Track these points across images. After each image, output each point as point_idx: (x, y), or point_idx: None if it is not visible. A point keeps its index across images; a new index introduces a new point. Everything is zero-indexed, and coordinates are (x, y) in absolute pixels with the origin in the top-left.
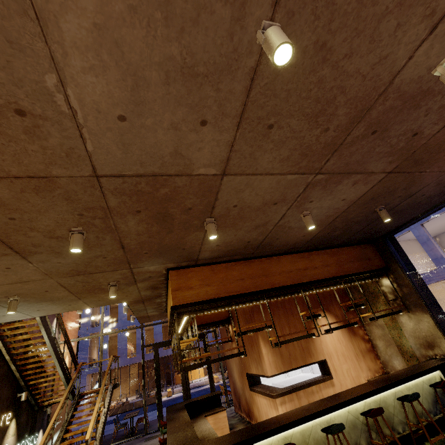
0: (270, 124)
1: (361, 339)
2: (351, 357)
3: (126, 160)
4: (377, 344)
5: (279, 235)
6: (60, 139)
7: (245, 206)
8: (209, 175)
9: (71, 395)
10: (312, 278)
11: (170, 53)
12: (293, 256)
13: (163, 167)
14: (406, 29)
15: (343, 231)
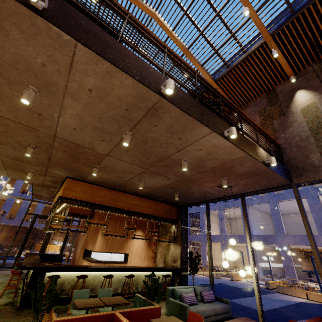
0: (127, 150)
1: (152, 251)
2: (142, 257)
3: (70, 137)
4: (157, 255)
5: (129, 184)
6: (49, 124)
7: (115, 168)
8: (101, 153)
9: None
10: (139, 211)
11: (97, 125)
12: (135, 197)
13: (83, 144)
14: (170, 148)
15: (161, 195)
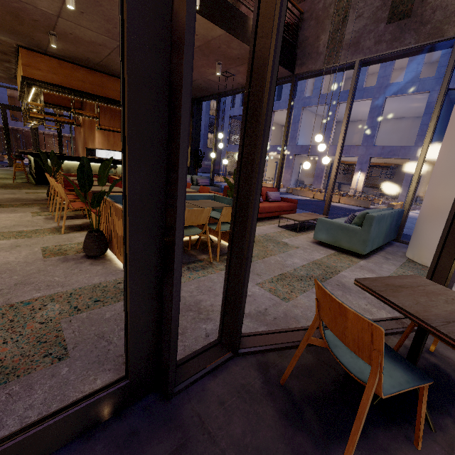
0: (82, 11)
1: None
2: None
3: None
4: None
5: (112, 64)
6: None
7: (79, 37)
8: (49, 13)
9: None
10: None
11: None
12: None
13: None
14: None
15: None
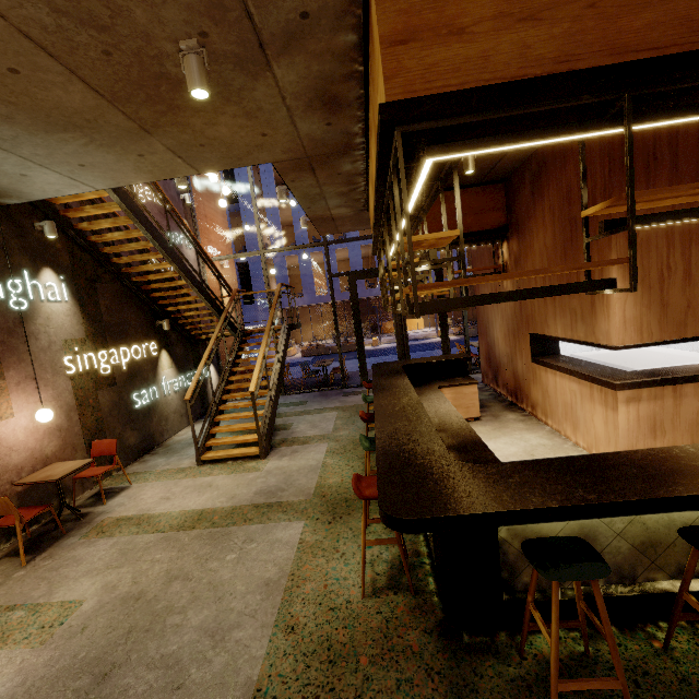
0: None
1: None
2: None
3: None
4: None
5: None
6: None
7: None
8: None
9: (233, 332)
10: None
11: None
12: None
13: None
14: None
15: None
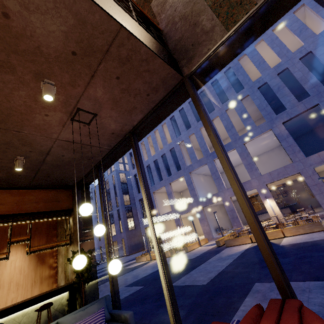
0: None
1: (48, 267)
2: (26, 285)
3: None
4: (59, 270)
5: None
6: None
7: None
8: None
9: None
10: None
11: None
12: None
13: None
14: None
15: (7, 174)
